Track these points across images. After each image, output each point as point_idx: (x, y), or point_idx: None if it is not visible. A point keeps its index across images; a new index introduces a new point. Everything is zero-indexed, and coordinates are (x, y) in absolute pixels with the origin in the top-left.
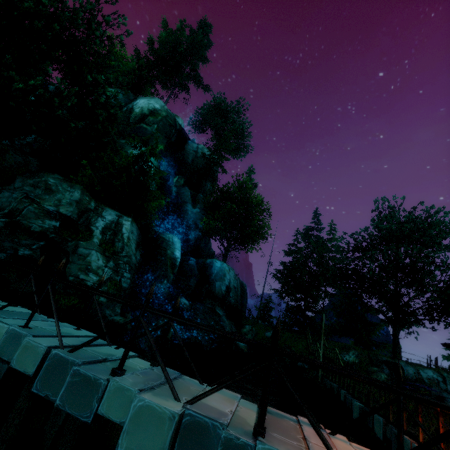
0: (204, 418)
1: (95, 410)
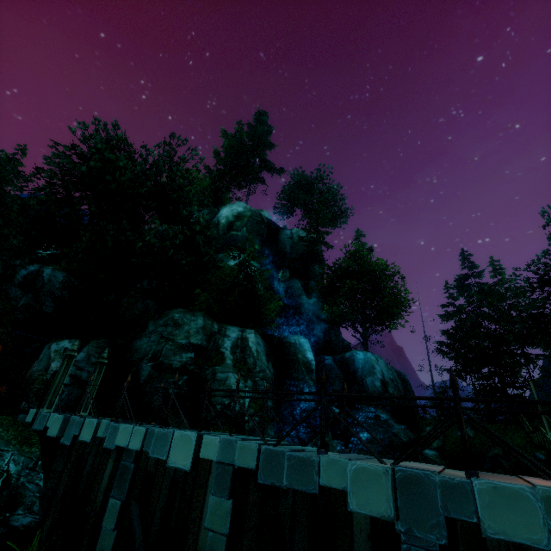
0: (414, 470)
1: (318, 482)
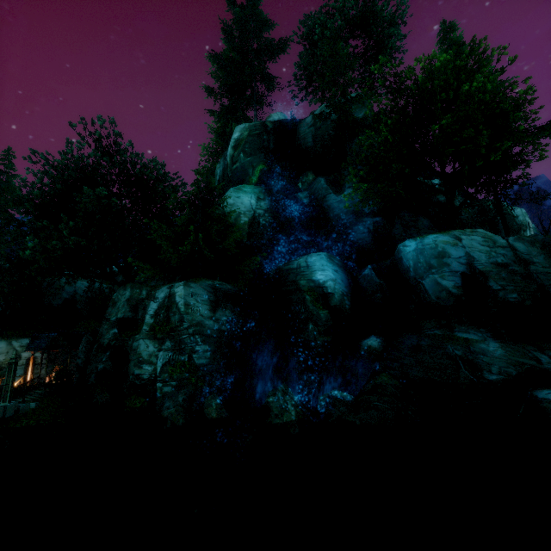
0: None
1: None
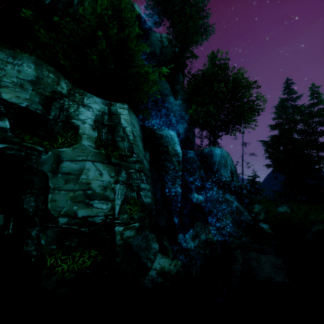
0: None
1: None
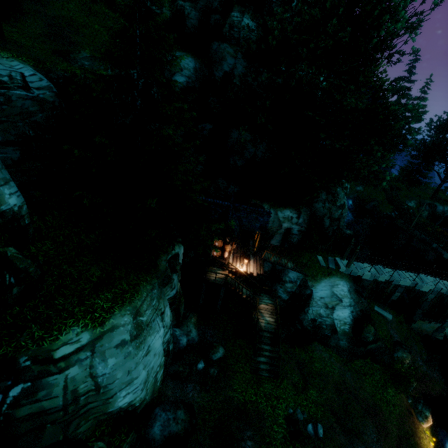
0: None
1: None
